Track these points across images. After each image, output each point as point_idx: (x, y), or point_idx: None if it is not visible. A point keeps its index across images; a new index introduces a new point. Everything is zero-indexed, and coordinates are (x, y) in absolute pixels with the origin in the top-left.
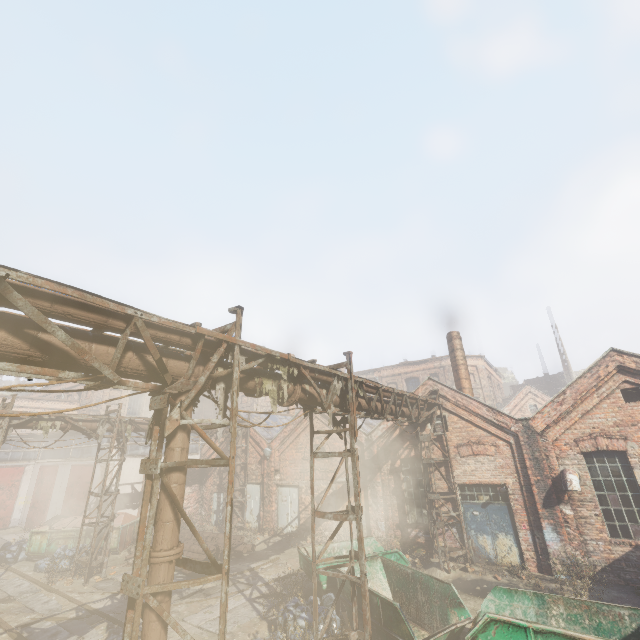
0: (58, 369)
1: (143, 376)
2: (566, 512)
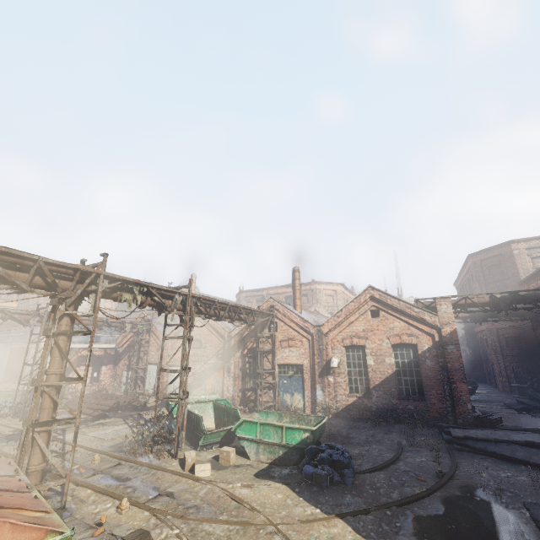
0: None
1: (45, 288)
2: (330, 380)
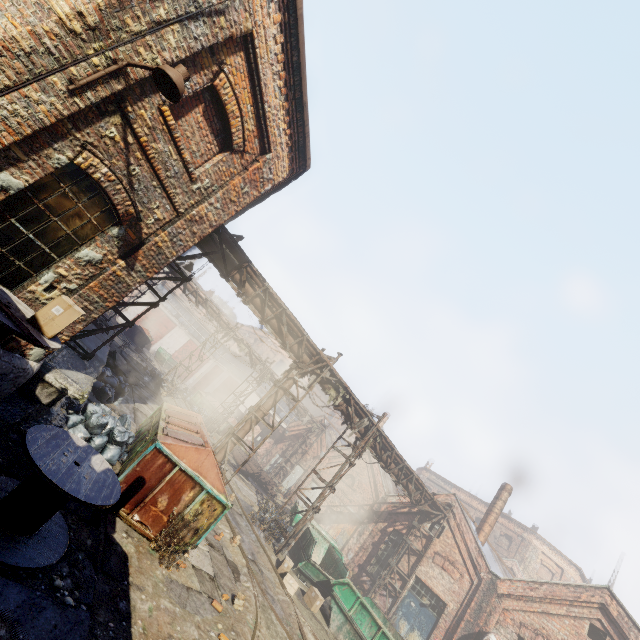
0: (278, 336)
1: (295, 354)
2: None
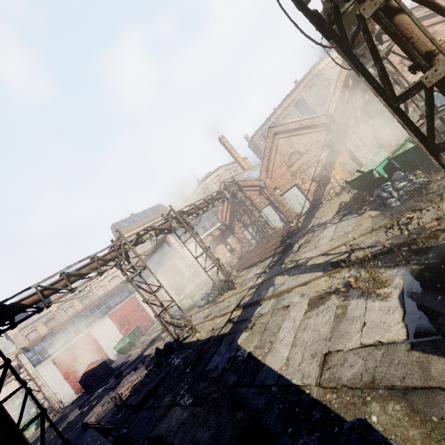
0: None
1: None
2: None
